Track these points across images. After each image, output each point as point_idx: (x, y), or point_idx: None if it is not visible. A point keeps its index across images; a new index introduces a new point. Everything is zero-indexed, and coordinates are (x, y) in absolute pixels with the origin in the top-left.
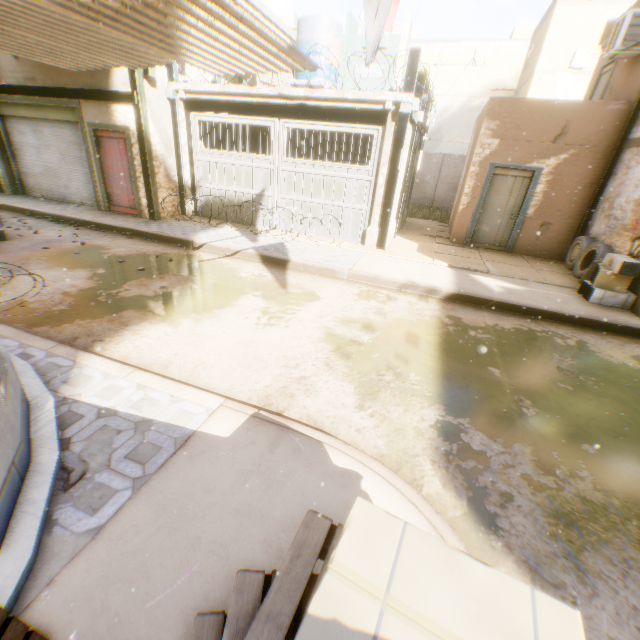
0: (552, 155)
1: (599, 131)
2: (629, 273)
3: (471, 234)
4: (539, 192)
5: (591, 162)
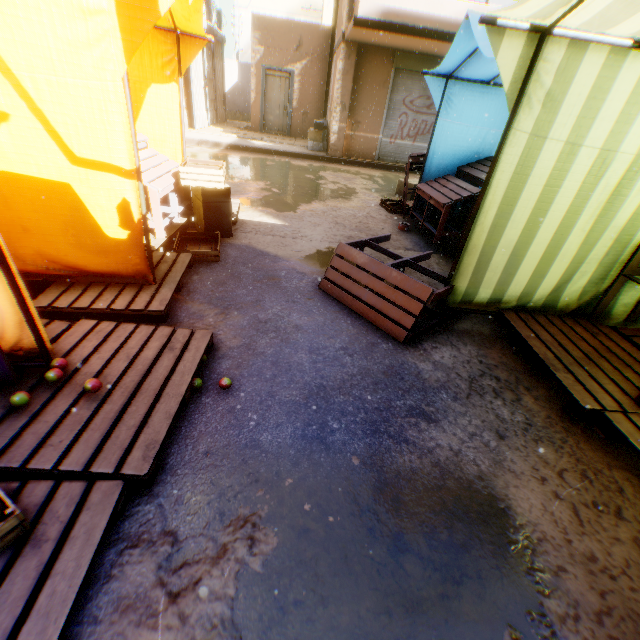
0: (298, 62)
1: (320, 46)
2: (320, 129)
3: (262, 123)
4: (297, 90)
5: (321, 68)
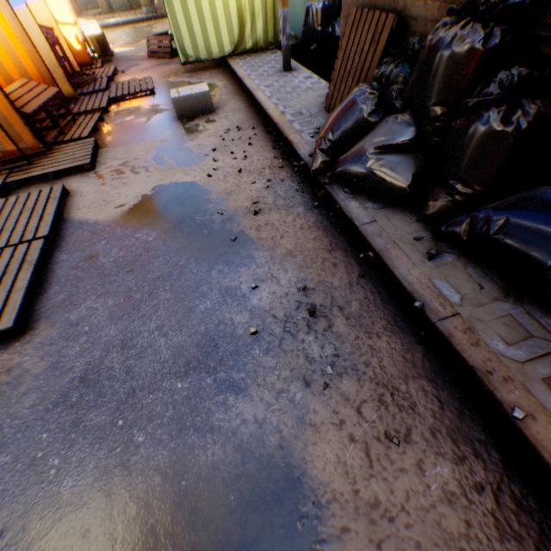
0: None
1: None
2: None
3: (109, 6)
4: None
5: None
